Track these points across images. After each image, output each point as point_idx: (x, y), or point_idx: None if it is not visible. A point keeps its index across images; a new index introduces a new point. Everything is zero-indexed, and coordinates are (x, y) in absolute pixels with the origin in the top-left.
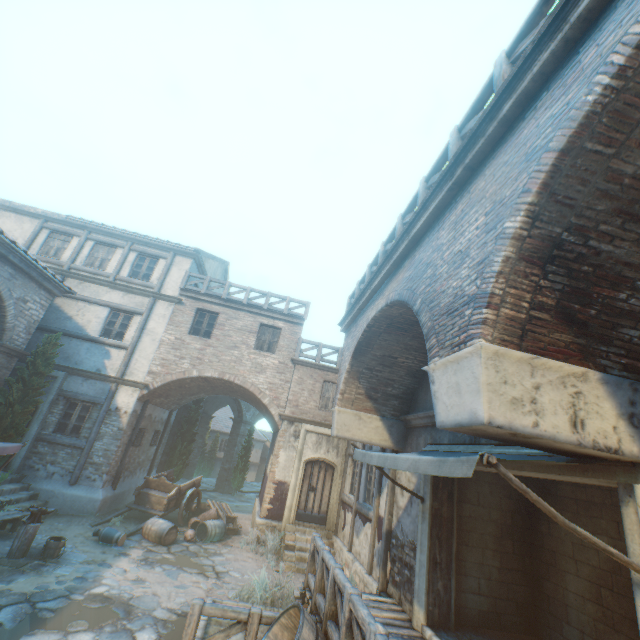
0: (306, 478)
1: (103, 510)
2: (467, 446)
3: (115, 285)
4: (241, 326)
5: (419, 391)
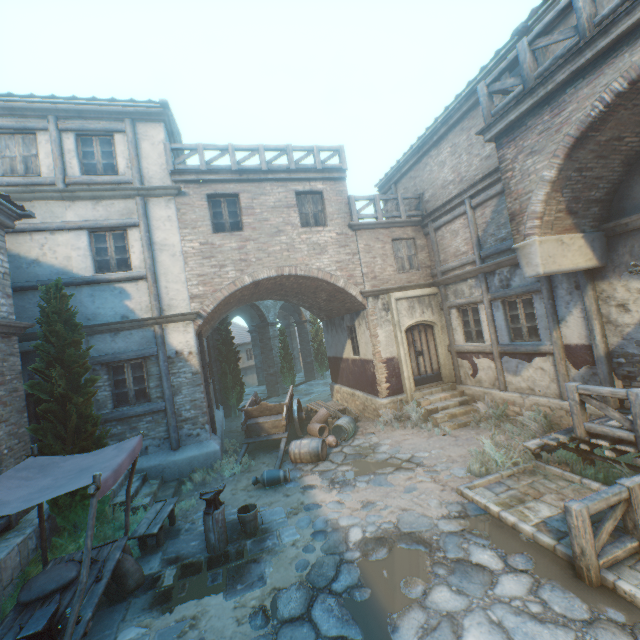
0: (410, 346)
1: (222, 458)
2: None
3: (72, 194)
4: (274, 203)
5: (633, 183)
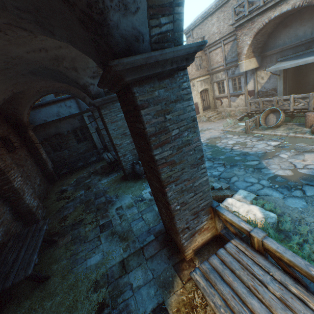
0: (201, 98)
1: None
2: (304, 51)
3: None
4: None
5: (269, 41)
